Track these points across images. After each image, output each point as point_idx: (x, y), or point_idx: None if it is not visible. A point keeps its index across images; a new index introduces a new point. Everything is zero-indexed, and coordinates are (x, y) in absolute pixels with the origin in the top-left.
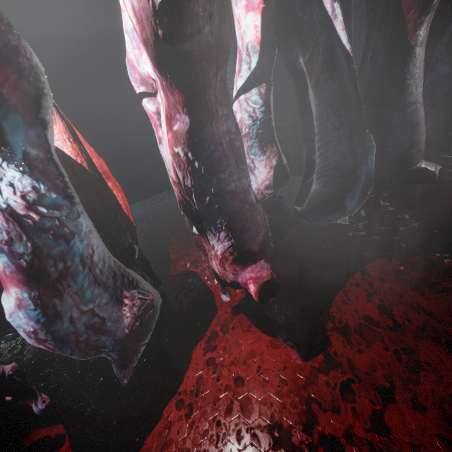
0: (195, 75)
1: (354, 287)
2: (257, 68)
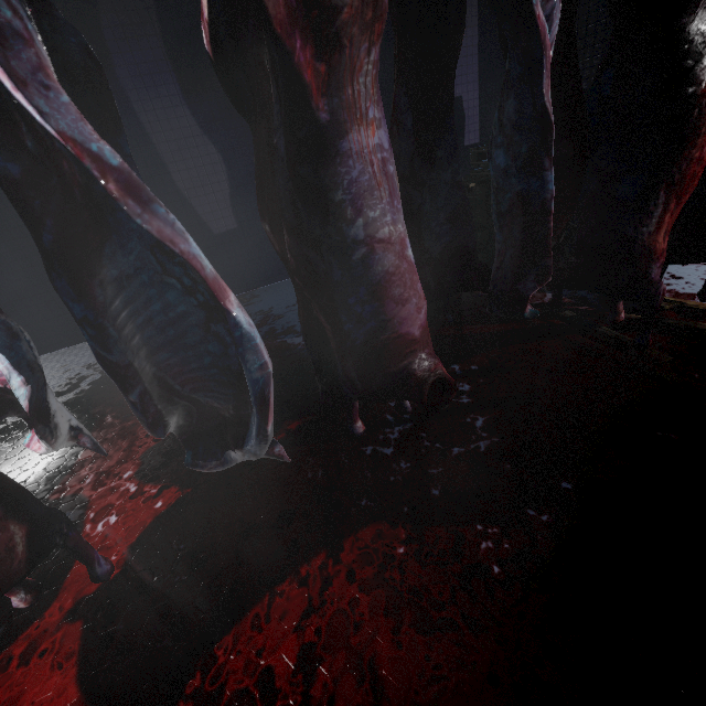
0: None
1: (296, 584)
2: None
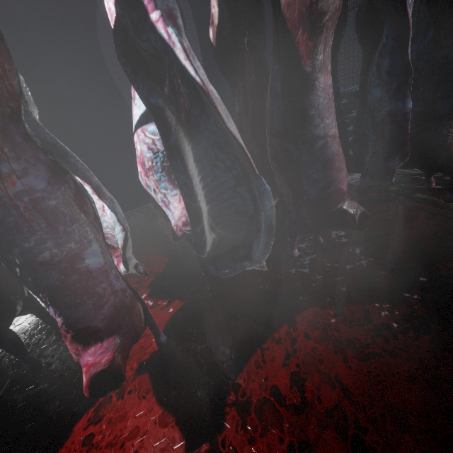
0: None
1: (274, 343)
2: None
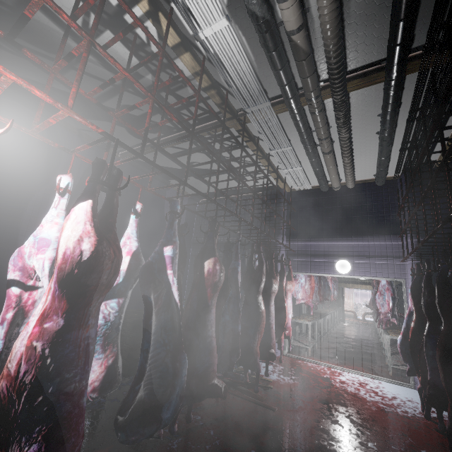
0: (87, 294)
1: None
2: (123, 284)
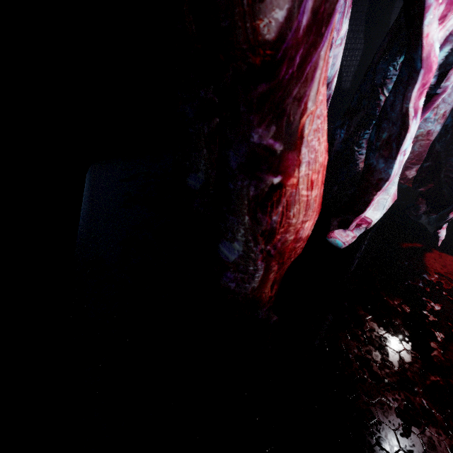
0: None
1: None
2: None
